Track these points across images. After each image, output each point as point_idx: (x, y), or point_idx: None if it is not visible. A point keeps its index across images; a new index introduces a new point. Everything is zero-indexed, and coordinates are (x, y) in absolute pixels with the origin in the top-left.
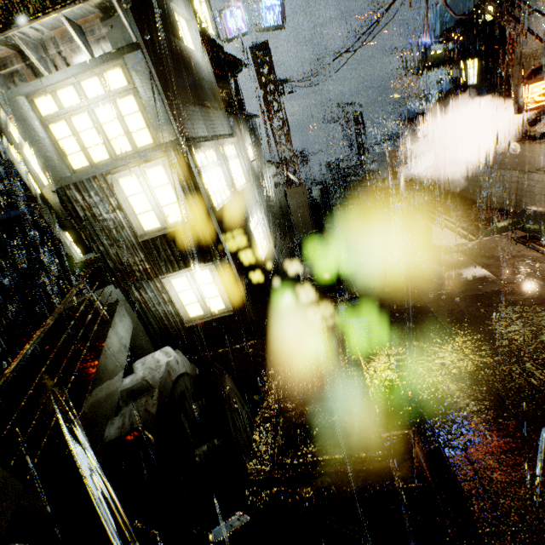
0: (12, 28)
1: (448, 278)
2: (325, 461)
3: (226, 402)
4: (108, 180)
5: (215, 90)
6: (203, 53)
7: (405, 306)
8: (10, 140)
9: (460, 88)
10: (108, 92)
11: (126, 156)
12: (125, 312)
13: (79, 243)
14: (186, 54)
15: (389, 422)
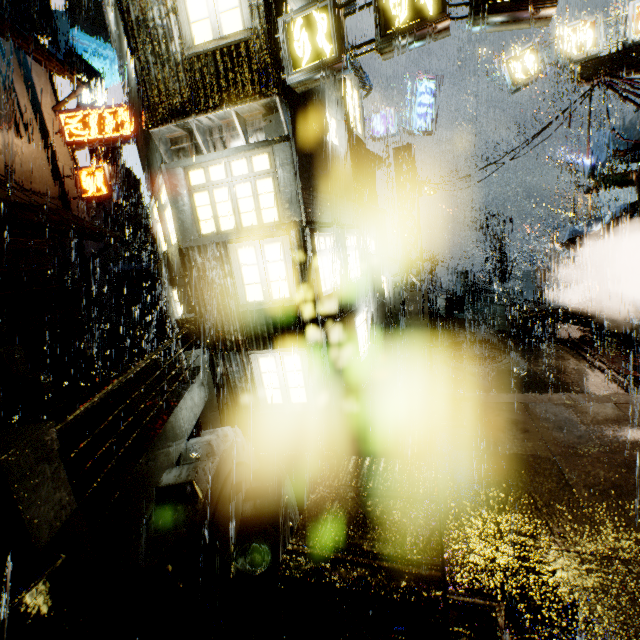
0: (192, 116)
1: (590, 432)
2: (371, 553)
3: (282, 509)
4: (228, 248)
5: (350, 183)
6: (346, 149)
7: (524, 451)
8: (158, 201)
9: (638, 213)
10: (251, 173)
11: (251, 229)
12: (205, 380)
13: (184, 302)
14: (329, 149)
15: (473, 587)
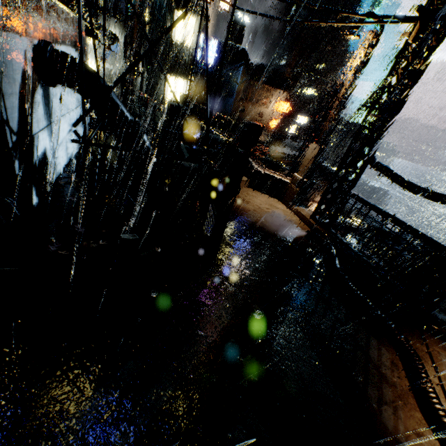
0: None
1: None
2: None
3: None
4: None
5: None
6: None
7: None
8: None
9: None
10: None
11: None
12: None
13: None
14: None
15: None
